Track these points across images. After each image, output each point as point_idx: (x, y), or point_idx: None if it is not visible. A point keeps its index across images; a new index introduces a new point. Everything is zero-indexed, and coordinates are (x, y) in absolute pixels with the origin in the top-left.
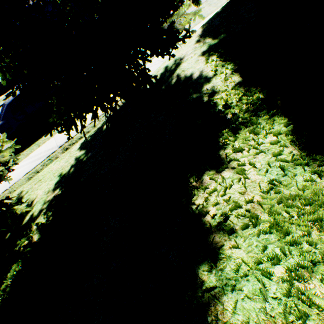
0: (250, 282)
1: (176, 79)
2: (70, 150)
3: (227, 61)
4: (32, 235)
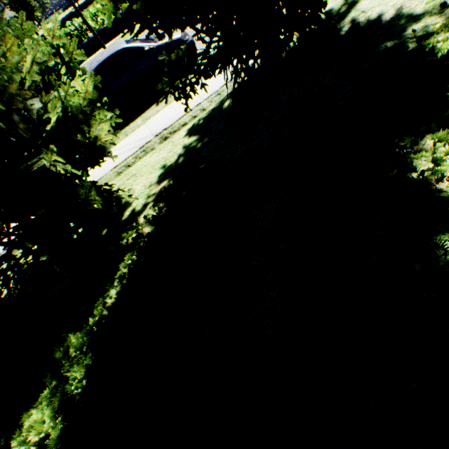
0: None
1: (349, 26)
2: (171, 140)
3: None
4: (140, 228)
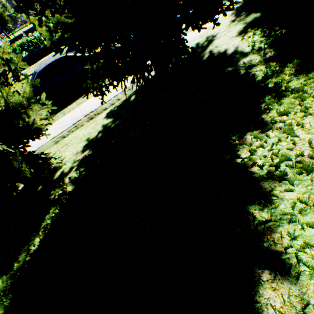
0: (308, 216)
1: (208, 55)
2: (95, 119)
3: (265, 37)
4: (65, 187)
